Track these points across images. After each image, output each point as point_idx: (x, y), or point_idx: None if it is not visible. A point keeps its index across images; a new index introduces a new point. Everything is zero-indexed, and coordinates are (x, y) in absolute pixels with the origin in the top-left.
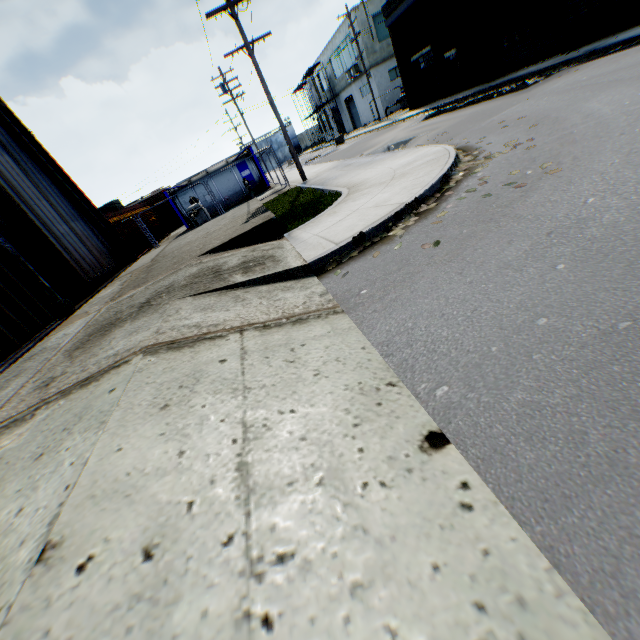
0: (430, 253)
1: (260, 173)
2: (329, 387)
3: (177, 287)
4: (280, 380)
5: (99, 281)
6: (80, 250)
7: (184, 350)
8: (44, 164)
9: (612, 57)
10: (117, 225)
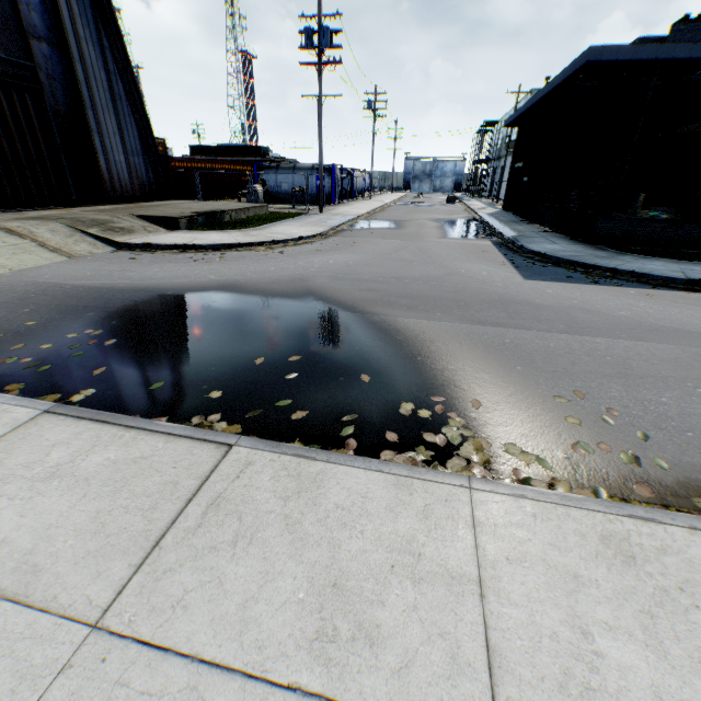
0: (124, 260)
1: (332, 189)
2: (2, 261)
3: (77, 219)
4: (0, 253)
5: (121, 199)
6: (122, 175)
7: (9, 234)
8: (140, 113)
9: (483, 247)
10: (182, 171)
